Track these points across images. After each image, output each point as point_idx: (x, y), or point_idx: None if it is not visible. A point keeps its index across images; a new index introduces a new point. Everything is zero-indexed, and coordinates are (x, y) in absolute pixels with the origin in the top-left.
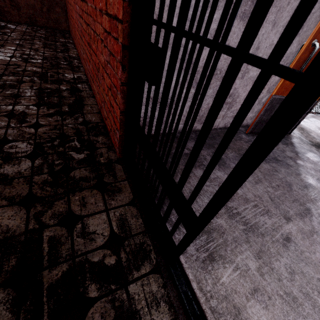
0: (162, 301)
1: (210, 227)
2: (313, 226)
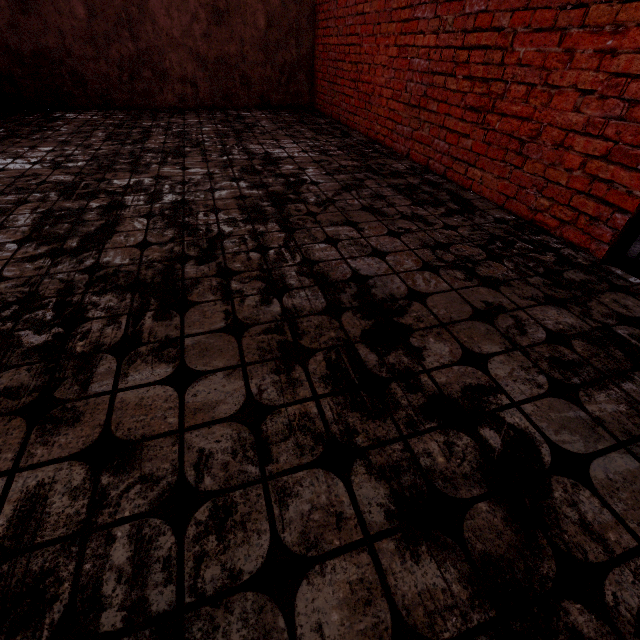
0: None
1: None
2: None
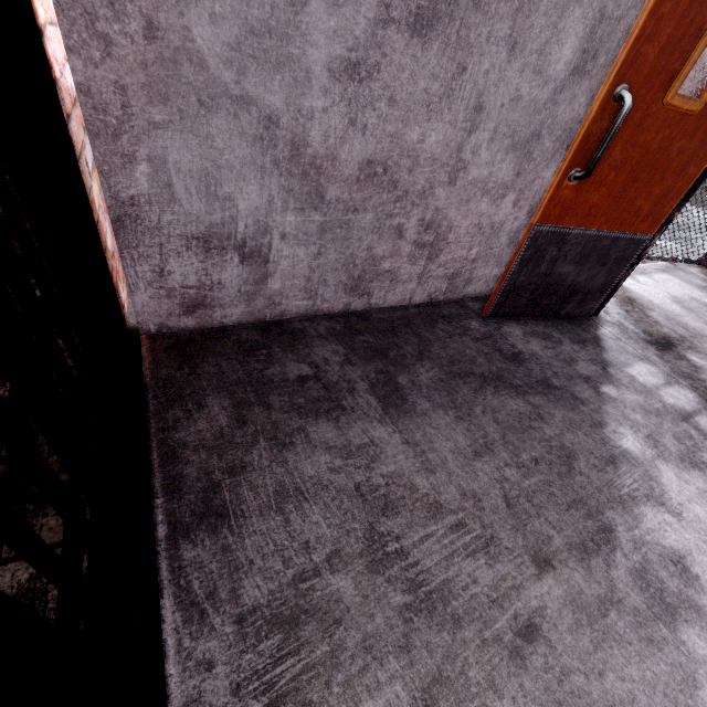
0: None
1: (302, 604)
2: (613, 582)
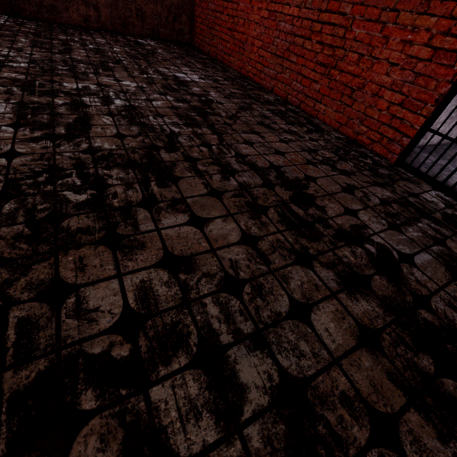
0: None
1: None
2: None
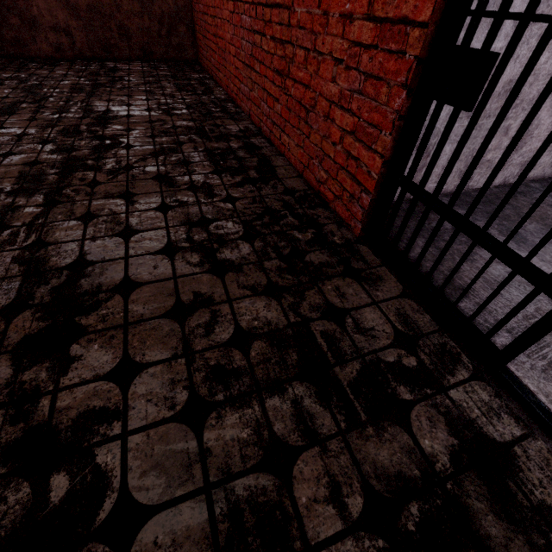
0: (503, 413)
1: None
2: None
